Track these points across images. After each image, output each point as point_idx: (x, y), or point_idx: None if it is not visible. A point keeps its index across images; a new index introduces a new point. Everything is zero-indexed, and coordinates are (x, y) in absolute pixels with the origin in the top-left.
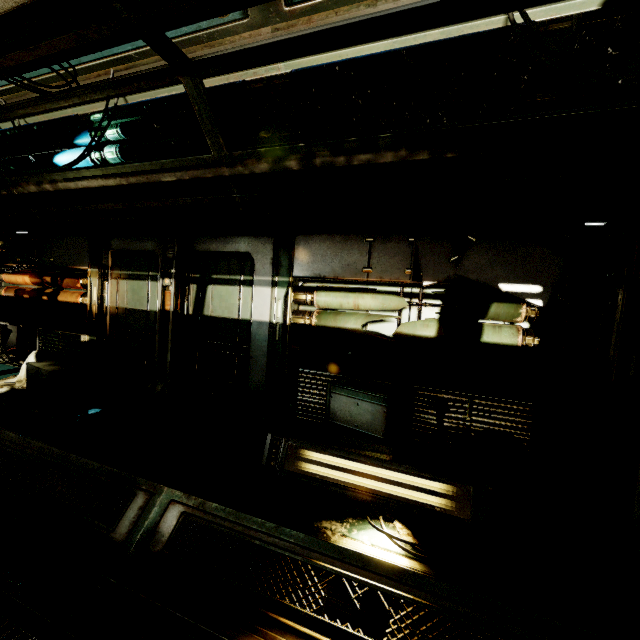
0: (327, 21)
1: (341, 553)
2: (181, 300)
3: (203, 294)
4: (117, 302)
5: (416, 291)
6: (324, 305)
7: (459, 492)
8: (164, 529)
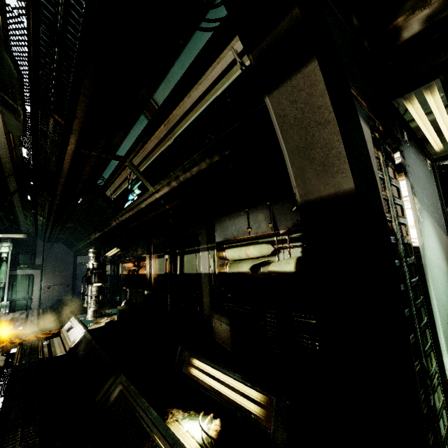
0: (178, 112)
1: (166, 431)
2: (174, 266)
3: (182, 261)
4: (155, 271)
5: (284, 238)
6: (232, 258)
7: (268, 402)
8: (111, 398)
